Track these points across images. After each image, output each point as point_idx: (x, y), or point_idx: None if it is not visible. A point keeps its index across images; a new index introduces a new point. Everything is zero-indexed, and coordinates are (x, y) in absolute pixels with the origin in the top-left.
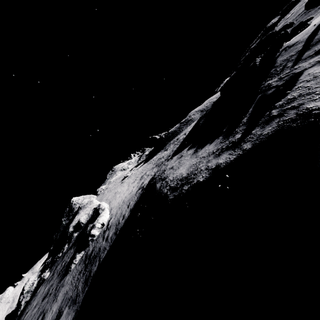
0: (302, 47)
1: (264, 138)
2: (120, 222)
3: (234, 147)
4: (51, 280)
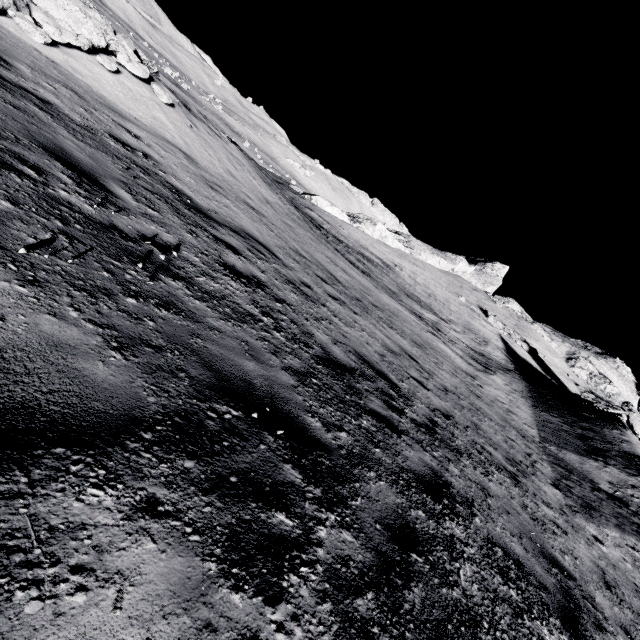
0: None
1: None
2: None
3: None
4: None
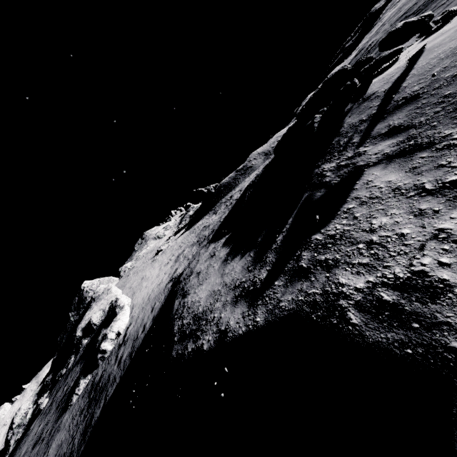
0: (377, 110)
1: (278, 317)
2: (138, 336)
3: (251, 300)
4: (48, 413)
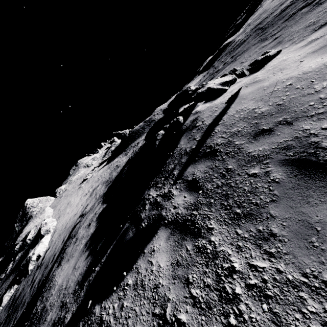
0: (195, 147)
1: None
2: (48, 265)
3: None
4: None
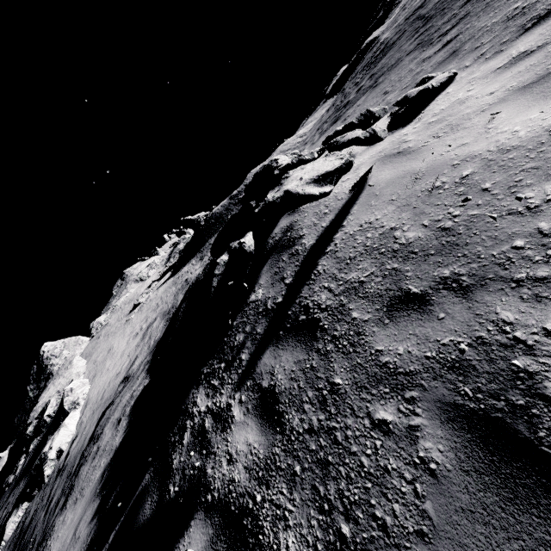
0: (282, 301)
1: None
2: (72, 472)
3: None
4: None
